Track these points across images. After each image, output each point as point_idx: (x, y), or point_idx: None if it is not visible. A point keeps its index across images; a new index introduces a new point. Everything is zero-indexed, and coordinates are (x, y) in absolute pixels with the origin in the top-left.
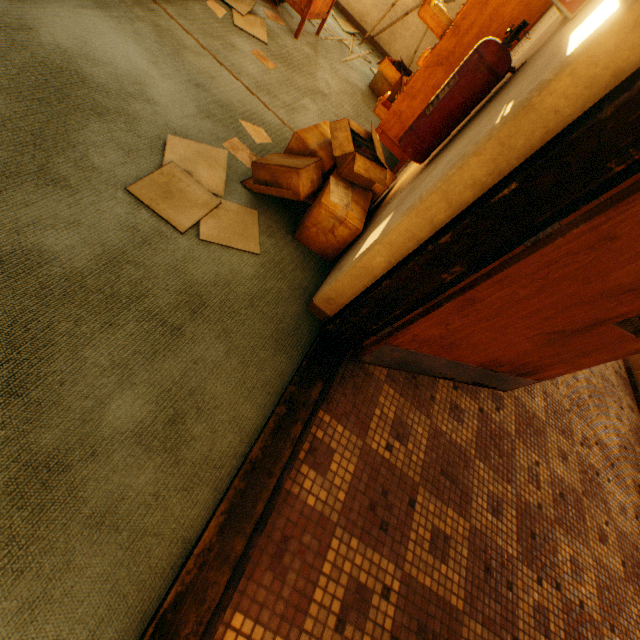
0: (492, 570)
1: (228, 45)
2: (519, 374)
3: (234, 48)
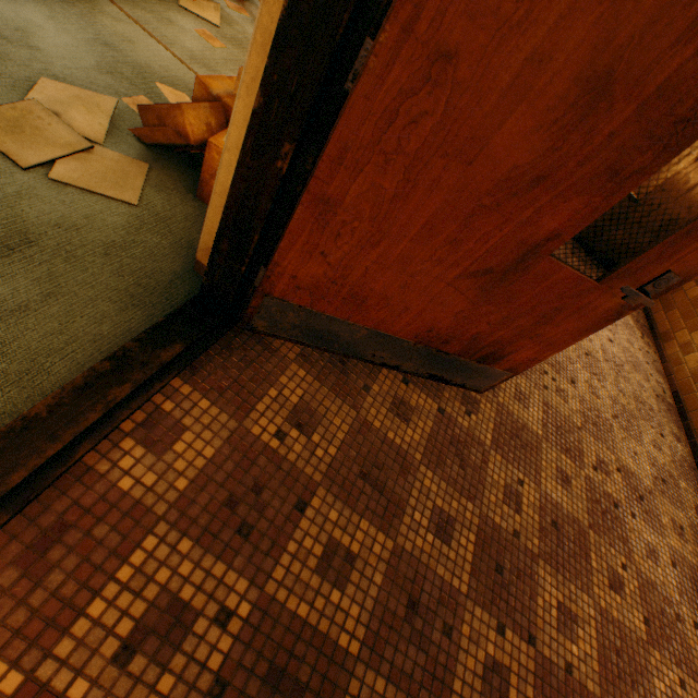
0: (421, 607)
1: (164, 20)
2: (480, 359)
3: (172, 23)
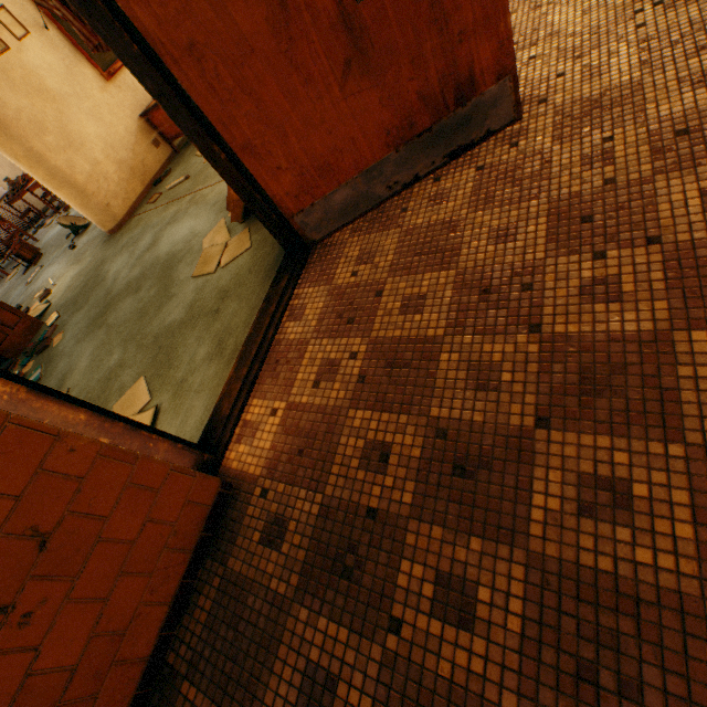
0: (494, 289)
1: None
2: (458, 103)
3: None
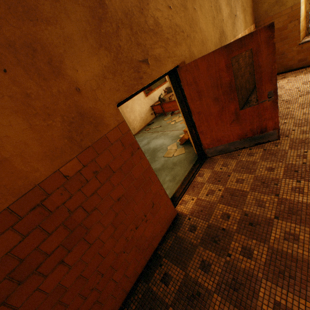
0: (265, 182)
1: (175, 126)
2: (260, 132)
3: (176, 126)
